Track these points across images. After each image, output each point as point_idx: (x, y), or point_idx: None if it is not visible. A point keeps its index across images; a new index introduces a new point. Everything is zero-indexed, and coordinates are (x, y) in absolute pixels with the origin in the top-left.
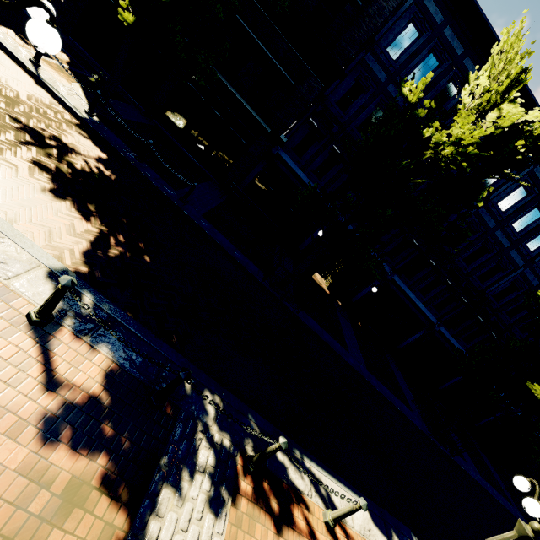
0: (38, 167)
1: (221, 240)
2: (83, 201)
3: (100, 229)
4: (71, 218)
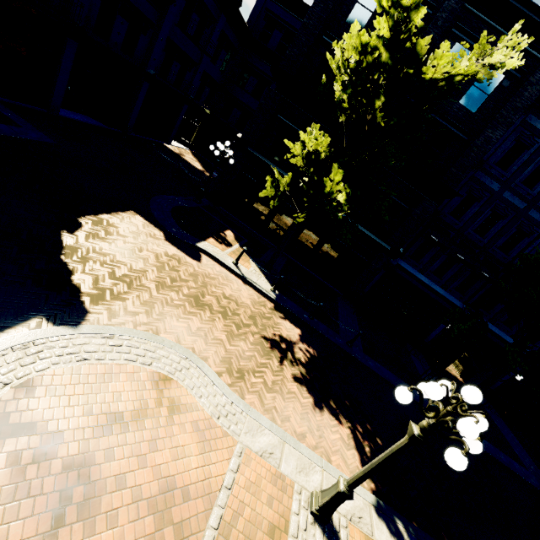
0: (298, 382)
1: (386, 374)
2: (326, 400)
3: (349, 427)
4: (336, 428)
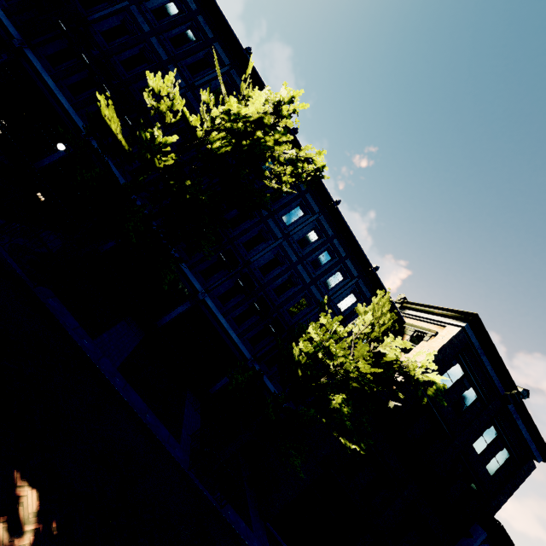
0: None
1: None
2: None
3: None
4: None
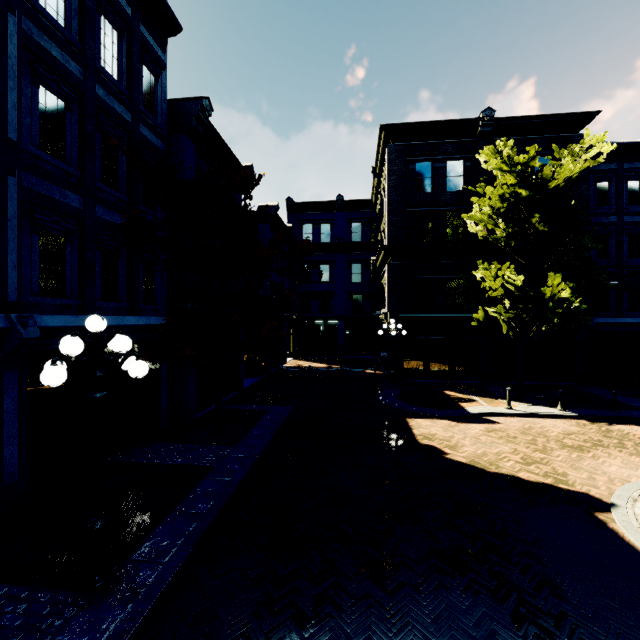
0: None
1: None
2: None
3: None
4: None
